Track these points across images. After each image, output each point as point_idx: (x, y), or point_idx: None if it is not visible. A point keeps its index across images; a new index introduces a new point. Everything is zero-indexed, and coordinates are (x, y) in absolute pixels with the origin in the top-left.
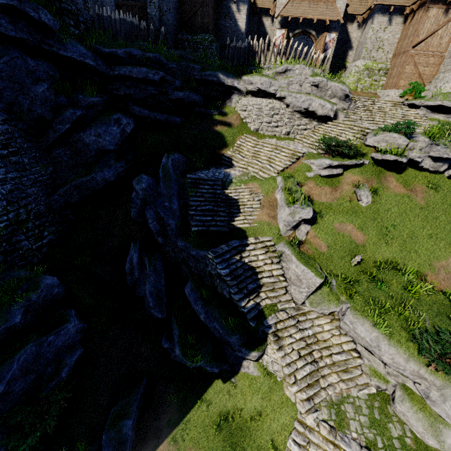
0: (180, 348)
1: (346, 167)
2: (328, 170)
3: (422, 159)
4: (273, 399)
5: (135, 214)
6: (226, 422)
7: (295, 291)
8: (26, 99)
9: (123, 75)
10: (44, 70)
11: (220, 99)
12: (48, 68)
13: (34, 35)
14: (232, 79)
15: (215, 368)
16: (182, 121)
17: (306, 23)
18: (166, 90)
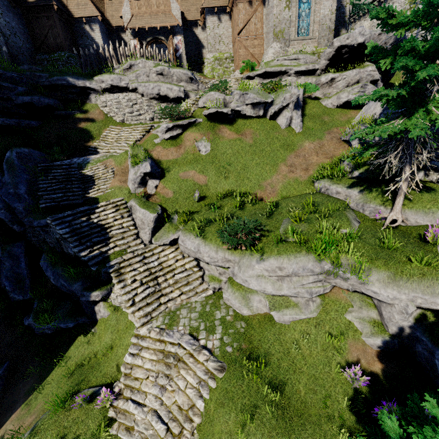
0: (33, 316)
1: (185, 128)
2: (169, 133)
3: (242, 108)
4: (120, 329)
5: None
6: (81, 368)
7: (143, 234)
8: None
9: None
10: None
11: (80, 100)
12: None
13: None
14: (84, 81)
15: (69, 323)
16: (41, 124)
17: (154, 32)
18: (8, 96)
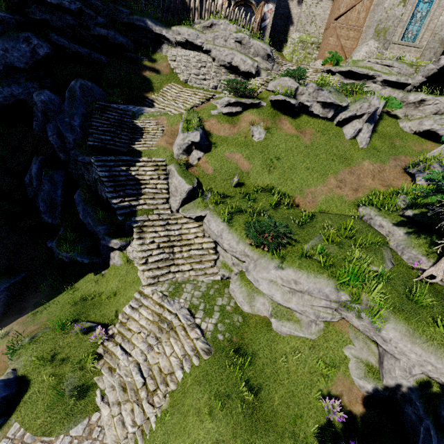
0: (57, 241)
1: (246, 108)
2: (228, 108)
3: (311, 104)
4: (127, 281)
5: (38, 128)
6: (84, 301)
7: (173, 201)
8: None
9: None
10: None
11: (152, 47)
12: None
13: None
14: (161, 28)
15: (85, 259)
16: (109, 61)
17: None
18: (87, 24)
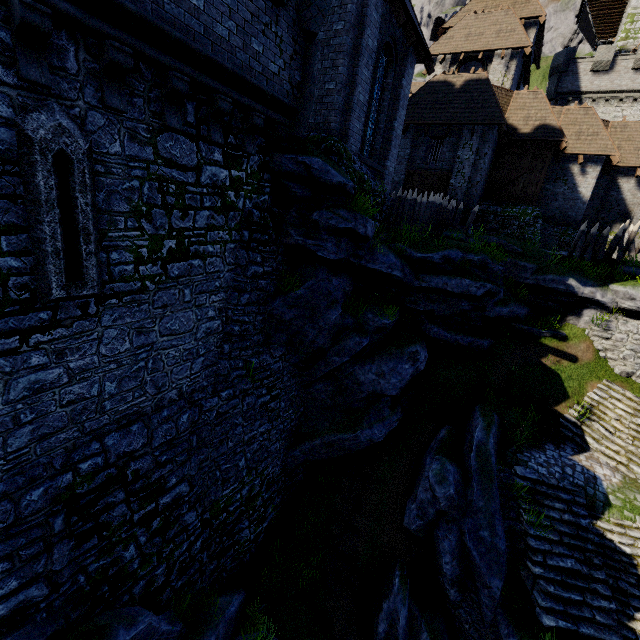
0: None
1: None
2: None
3: None
4: None
5: (416, 527)
6: None
7: None
8: (313, 328)
9: (433, 287)
10: (342, 288)
11: (557, 311)
12: (346, 283)
13: (349, 250)
14: (592, 289)
15: None
16: (490, 344)
17: None
18: (484, 304)
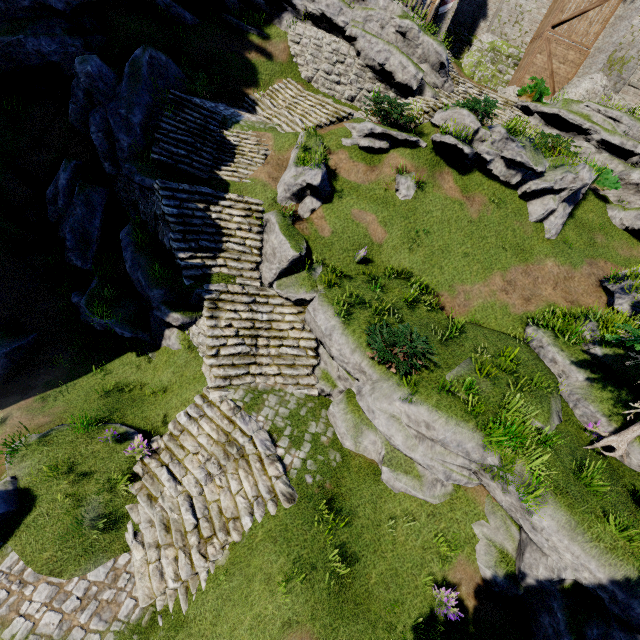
0: (87, 298)
1: (396, 144)
2: (369, 139)
3: (492, 158)
4: (185, 375)
5: (75, 116)
6: (119, 392)
7: (266, 269)
8: None
9: None
10: None
11: (267, 14)
12: None
13: None
14: None
15: (127, 331)
16: (197, 24)
17: None
18: None
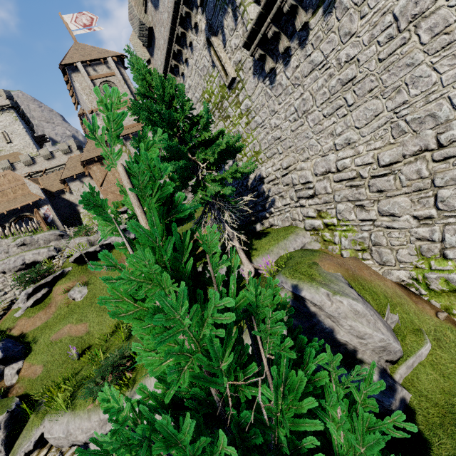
0: None
1: (53, 284)
2: (32, 298)
3: (110, 240)
4: None
5: None
6: None
7: None
8: None
9: None
10: None
11: None
12: None
13: None
14: None
15: None
16: None
17: (17, 212)
18: None
